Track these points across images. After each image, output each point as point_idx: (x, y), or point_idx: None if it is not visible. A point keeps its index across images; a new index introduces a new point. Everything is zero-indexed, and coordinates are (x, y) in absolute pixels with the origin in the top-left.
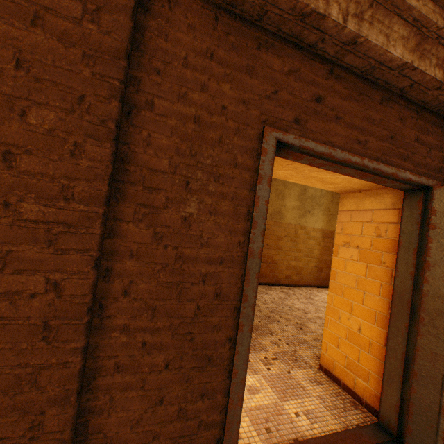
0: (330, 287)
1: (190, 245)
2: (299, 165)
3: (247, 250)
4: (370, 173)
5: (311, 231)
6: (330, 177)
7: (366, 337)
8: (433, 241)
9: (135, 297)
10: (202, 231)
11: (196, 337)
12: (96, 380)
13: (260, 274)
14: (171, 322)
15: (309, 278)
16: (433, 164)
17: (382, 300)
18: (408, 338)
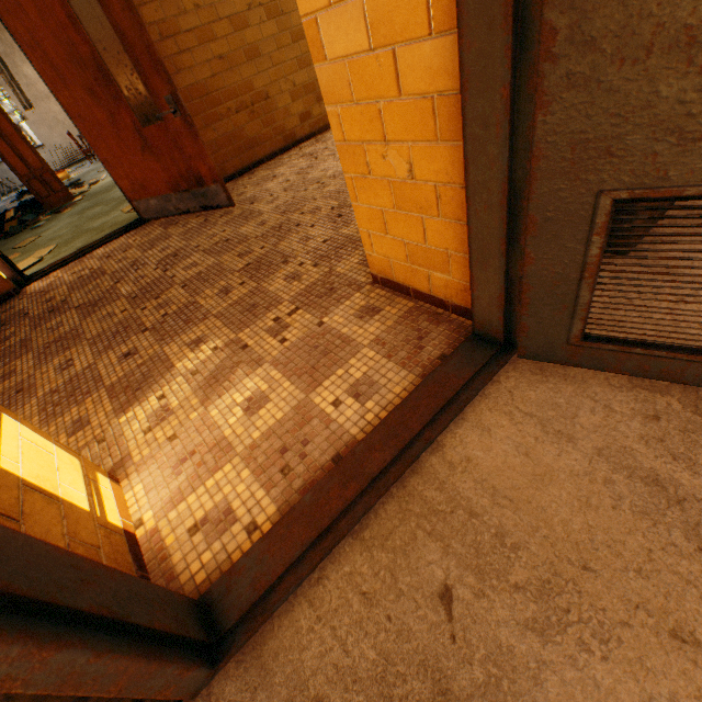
0: (324, 91)
1: None
2: None
3: None
4: None
5: None
6: None
7: (428, 184)
8: None
9: None
10: None
11: None
12: None
13: (248, 143)
14: None
15: None
16: None
17: (440, 45)
18: (513, 137)
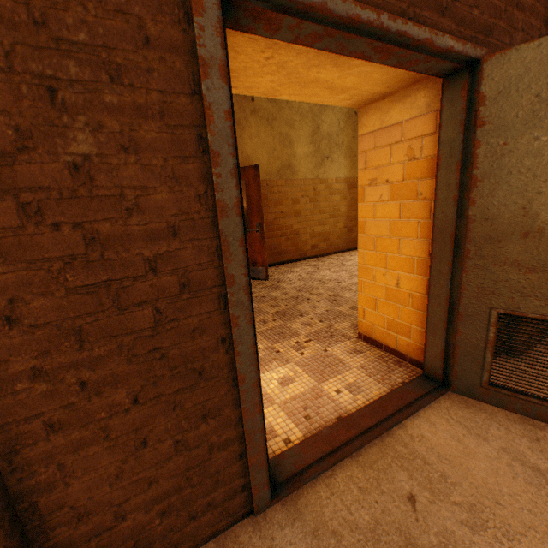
0: (360, 243)
1: (106, 216)
2: (285, 56)
3: (215, 206)
4: (393, 45)
5: (334, 183)
6: (338, 75)
7: (406, 290)
8: (481, 145)
9: (33, 323)
10: (120, 186)
11: (170, 352)
12: (21, 454)
13: (280, 251)
14: (119, 343)
15: (339, 243)
16: (482, 21)
17: (421, 242)
18: (452, 279)
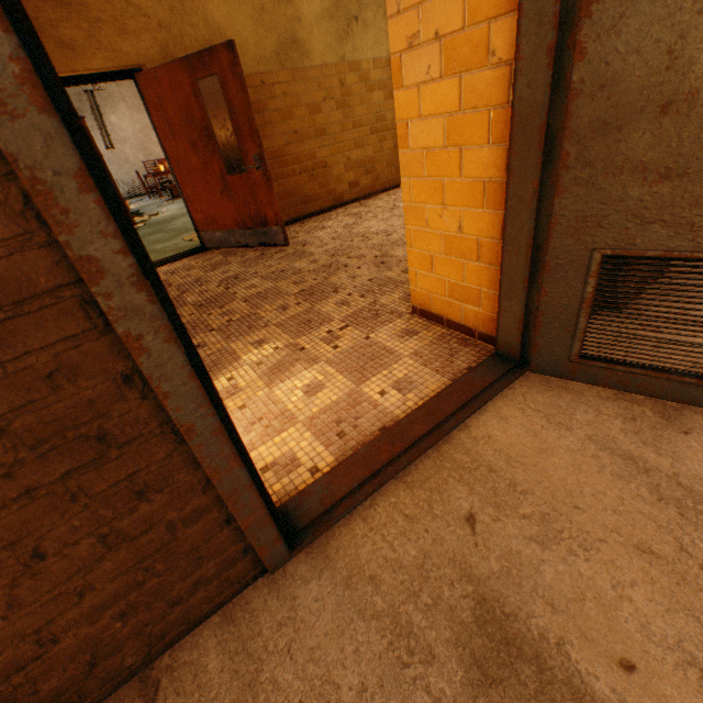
0: (403, 167)
1: None
2: None
3: None
4: None
5: (372, 70)
6: None
7: (472, 237)
8: None
9: None
10: None
11: (14, 422)
12: None
13: (304, 198)
14: None
15: (390, 174)
16: None
17: (494, 151)
18: (539, 210)
